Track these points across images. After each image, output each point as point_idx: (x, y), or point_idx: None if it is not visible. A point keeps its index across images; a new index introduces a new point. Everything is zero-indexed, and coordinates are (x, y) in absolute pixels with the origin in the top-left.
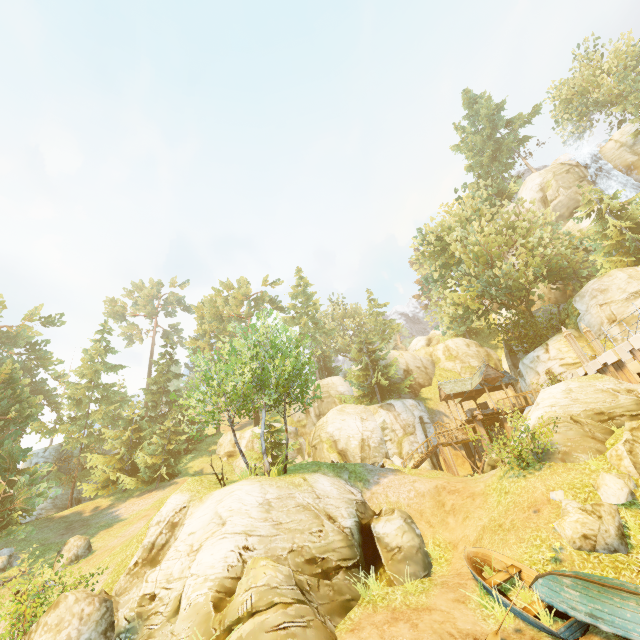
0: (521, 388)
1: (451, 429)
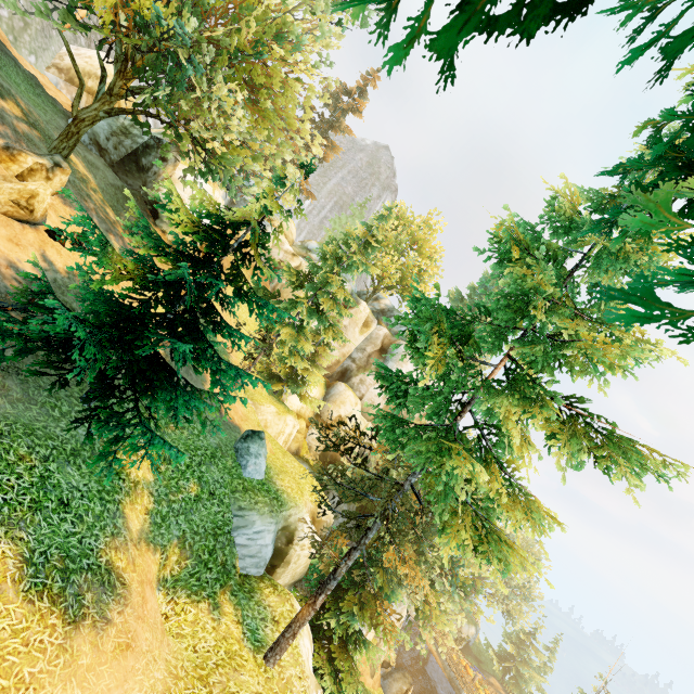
0: None
1: None
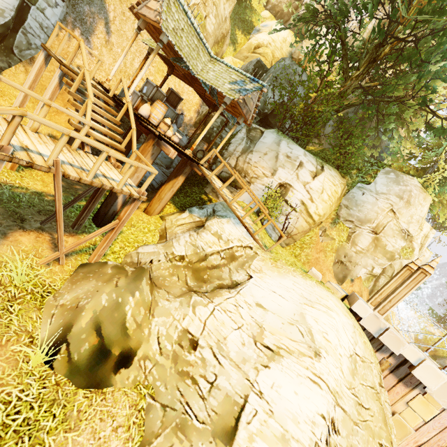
0: (232, 143)
1: (94, 145)
